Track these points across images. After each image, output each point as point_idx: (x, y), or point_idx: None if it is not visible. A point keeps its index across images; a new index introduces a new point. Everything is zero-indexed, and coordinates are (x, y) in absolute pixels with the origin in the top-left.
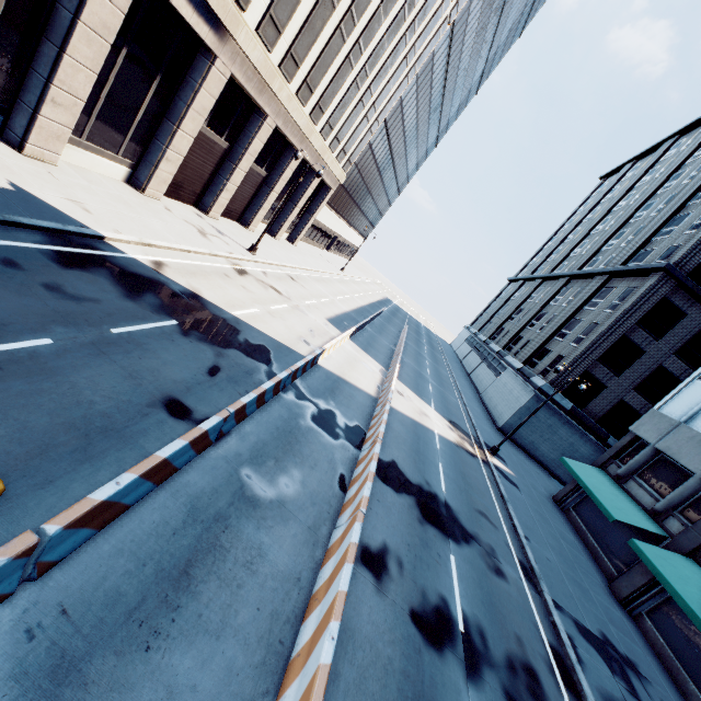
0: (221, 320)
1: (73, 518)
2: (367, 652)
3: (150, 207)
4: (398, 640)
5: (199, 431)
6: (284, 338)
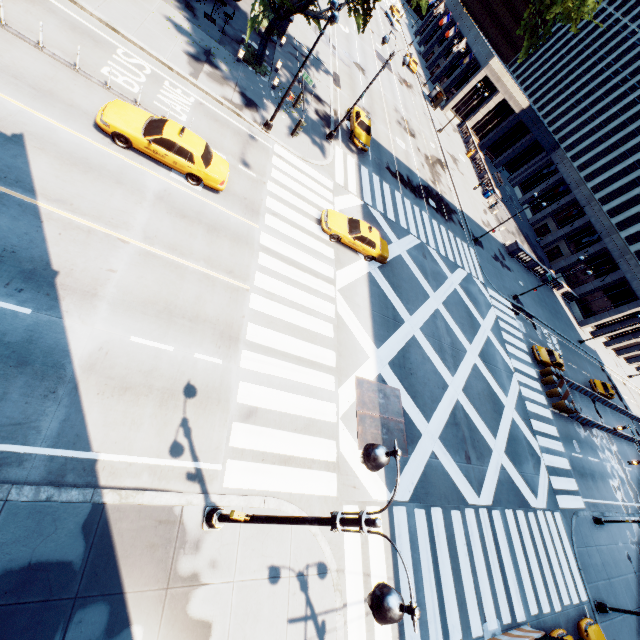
0: (620, 395)
1: (617, 406)
2: (634, 450)
3: (607, 353)
4: (638, 456)
5: (624, 409)
6: (632, 410)
